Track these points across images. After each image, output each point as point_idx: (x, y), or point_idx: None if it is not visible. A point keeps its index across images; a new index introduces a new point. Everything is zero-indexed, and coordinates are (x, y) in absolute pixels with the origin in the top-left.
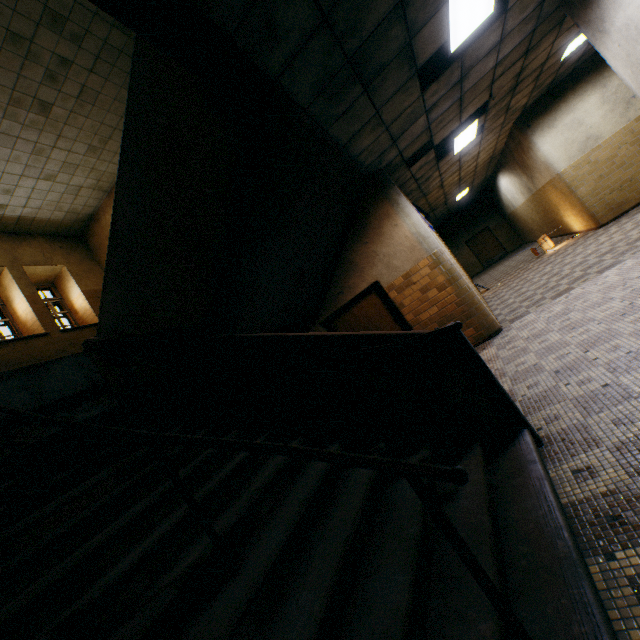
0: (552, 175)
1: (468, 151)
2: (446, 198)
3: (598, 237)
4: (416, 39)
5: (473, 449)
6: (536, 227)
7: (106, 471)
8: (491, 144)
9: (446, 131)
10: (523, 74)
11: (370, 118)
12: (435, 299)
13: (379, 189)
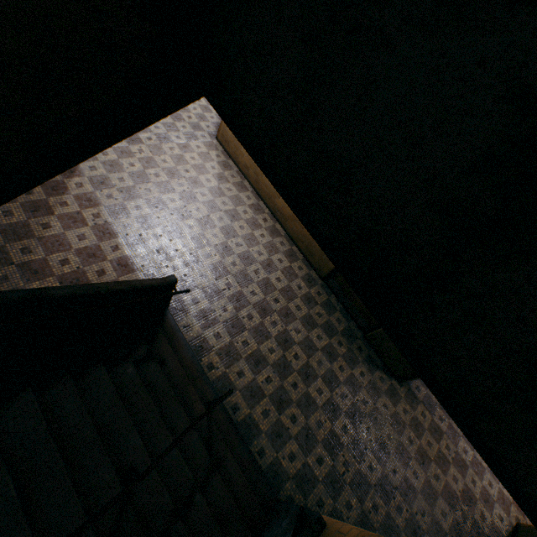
0: None
1: None
2: None
3: None
4: None
5: (160, 332)
6: None
7: None
8: None
9: None
10: None
11: None
12: None
13: None
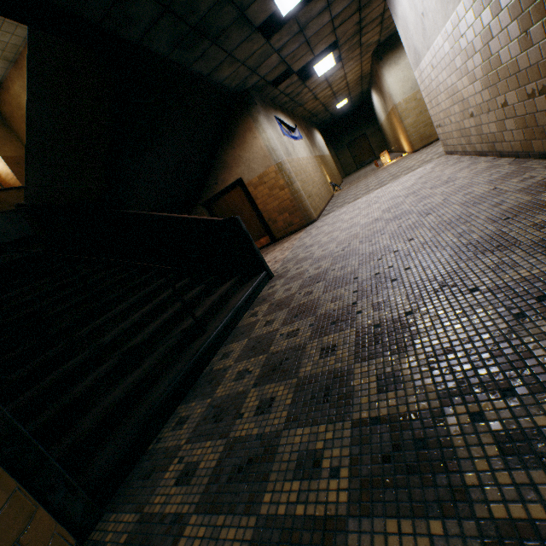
0: (392, 105)
1: (333, 74)
2: (326, 107)
3: (405, 161)
4: (248, 12)
5: (235, 277)
6: (392, 141)
7: (45, 280)
8: (356, 68)
9: (303, 62)
10: (364, 22)
11: (225, 58)
12: (277, 196)
13: (245, 106)
